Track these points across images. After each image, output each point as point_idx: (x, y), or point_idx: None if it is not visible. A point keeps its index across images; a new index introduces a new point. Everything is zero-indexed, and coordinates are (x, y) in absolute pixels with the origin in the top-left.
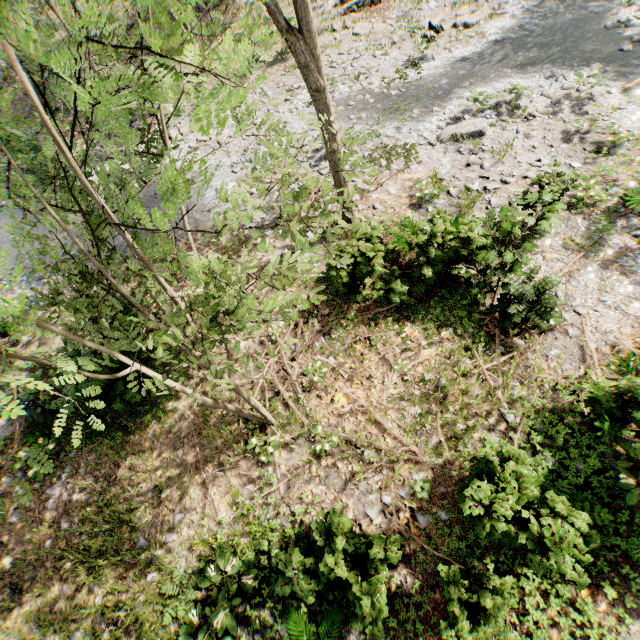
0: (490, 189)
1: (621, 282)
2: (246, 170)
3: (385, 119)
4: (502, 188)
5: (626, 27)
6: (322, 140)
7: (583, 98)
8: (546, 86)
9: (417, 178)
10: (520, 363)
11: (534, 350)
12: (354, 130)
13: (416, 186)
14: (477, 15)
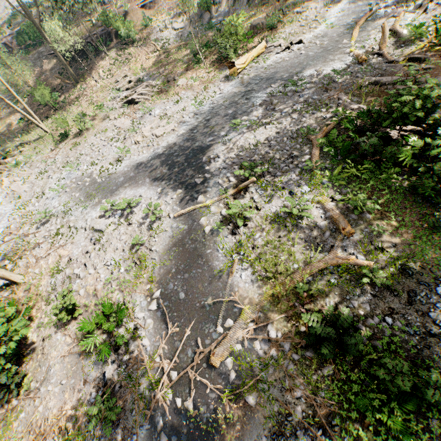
0: (80, 276)
1: (77, 372)
2: (14, 220)
3: (83, 201)
4: (86, 276)
5: (211, 162)
6: (45, 212)
7: (158, 215)
8: (153, 199)
9: (63, 255)
10: (1, 419)
11: (18, 410)
12: (68, 205)
13: (60, 261)
14: (165, 128)
